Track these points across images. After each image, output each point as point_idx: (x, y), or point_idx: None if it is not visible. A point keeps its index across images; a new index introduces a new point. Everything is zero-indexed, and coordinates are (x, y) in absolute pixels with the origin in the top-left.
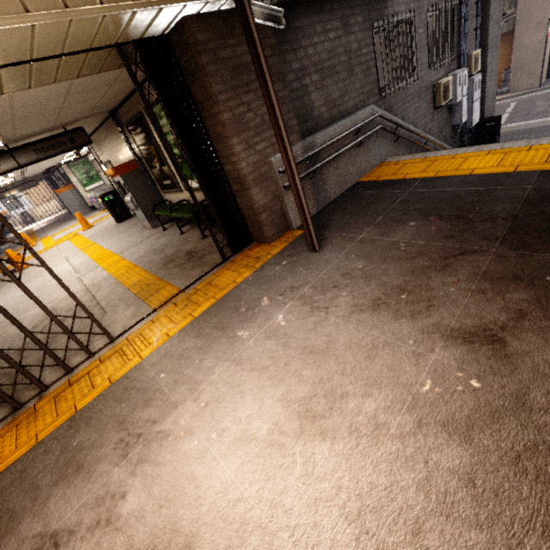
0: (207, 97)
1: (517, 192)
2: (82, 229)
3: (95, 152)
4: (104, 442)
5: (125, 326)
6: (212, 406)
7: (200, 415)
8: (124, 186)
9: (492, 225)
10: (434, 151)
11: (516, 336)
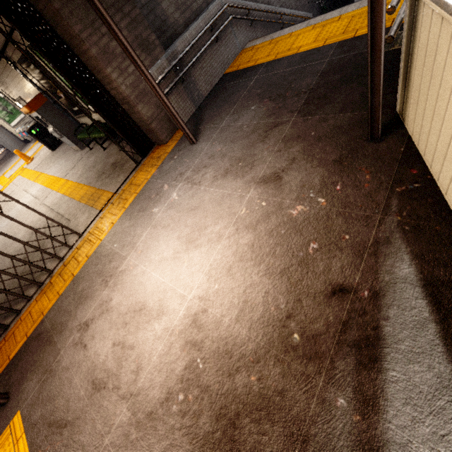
0: (72, 38)
1: (319, 66)
2: (26, 163)
3: (4, 91)
4: (94, 284)
5: (86, 226)
6: (144, 251)
7: (139, 257)
8: (42, 119)
9: (297, 99)
10: (279, 31)
11: (287, 174)
